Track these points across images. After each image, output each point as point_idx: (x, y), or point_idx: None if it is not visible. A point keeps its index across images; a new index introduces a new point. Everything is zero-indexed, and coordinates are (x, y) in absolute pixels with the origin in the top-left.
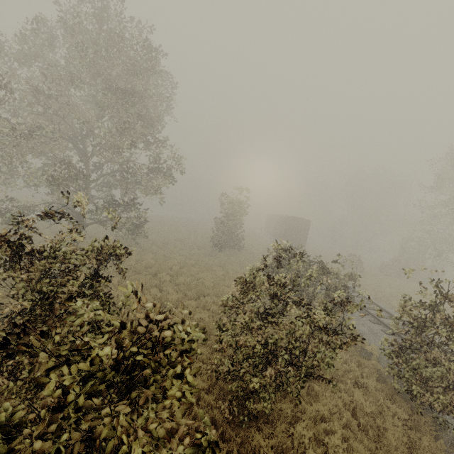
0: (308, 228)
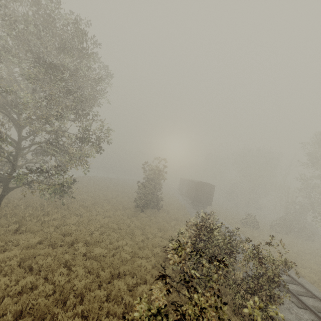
0: (213, 191)
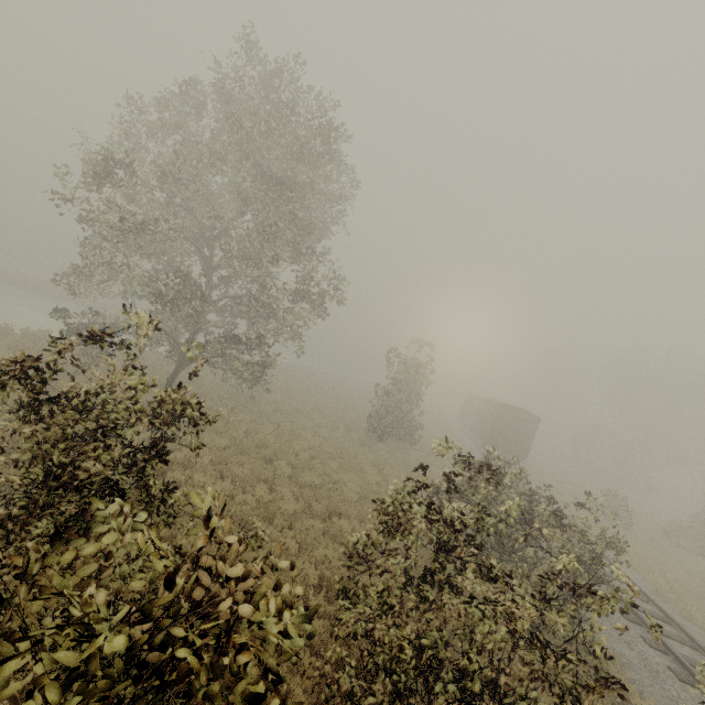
0: (535, 429)
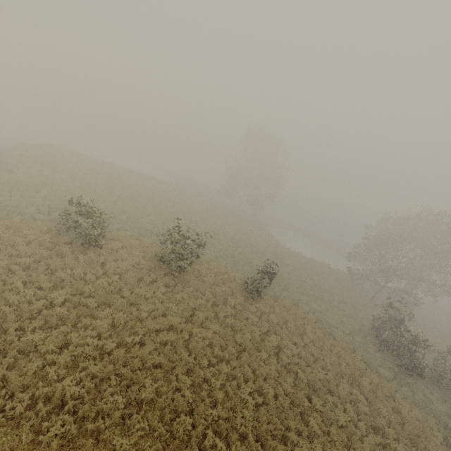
0: None
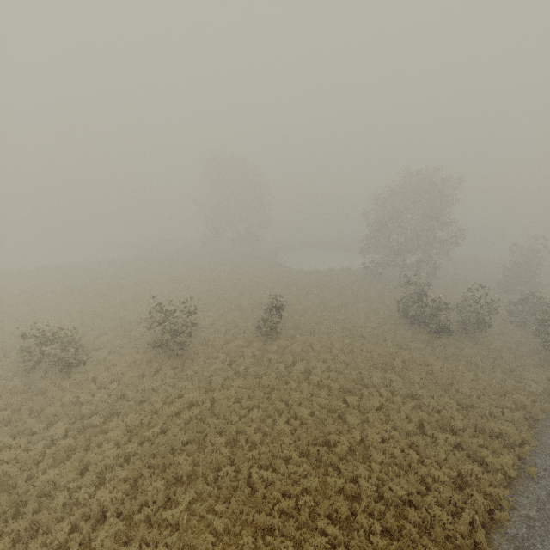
0: None
